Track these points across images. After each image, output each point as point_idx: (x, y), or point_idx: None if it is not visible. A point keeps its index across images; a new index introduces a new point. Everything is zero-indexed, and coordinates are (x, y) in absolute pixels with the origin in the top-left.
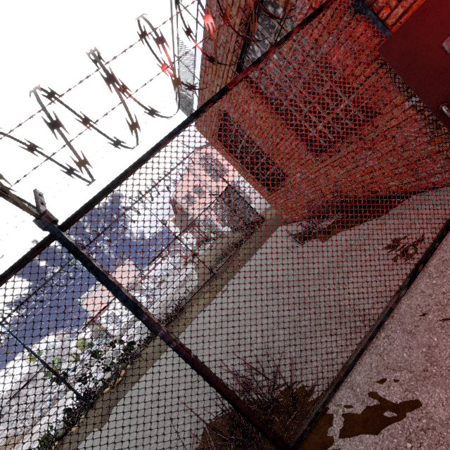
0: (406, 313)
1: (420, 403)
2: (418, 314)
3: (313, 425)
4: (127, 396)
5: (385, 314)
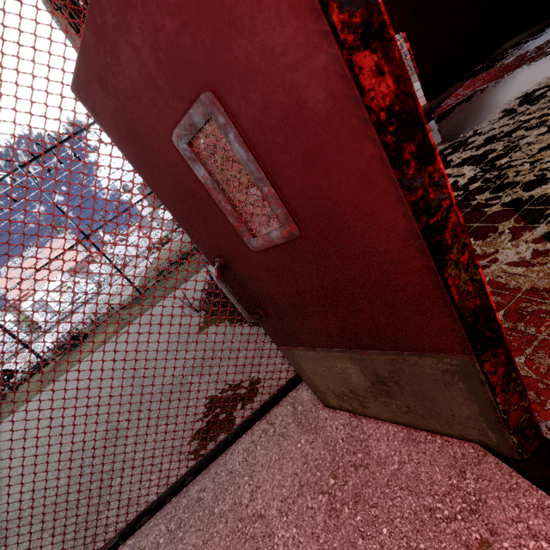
0: None
1: None
2: None
3: None
4: None
5: None
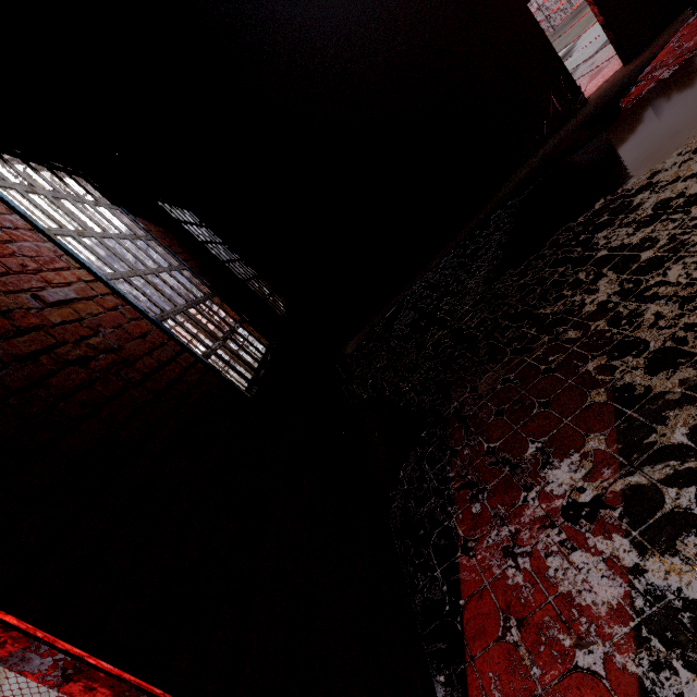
0: None
1: None
2: None
3: None
4: None
5: None
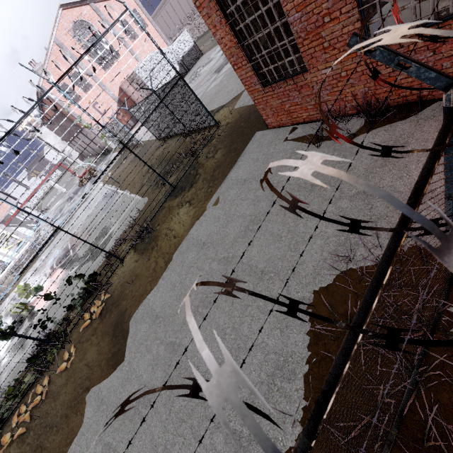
0: None
1: None
2: None
3: None
4: (138, 317)
5: None
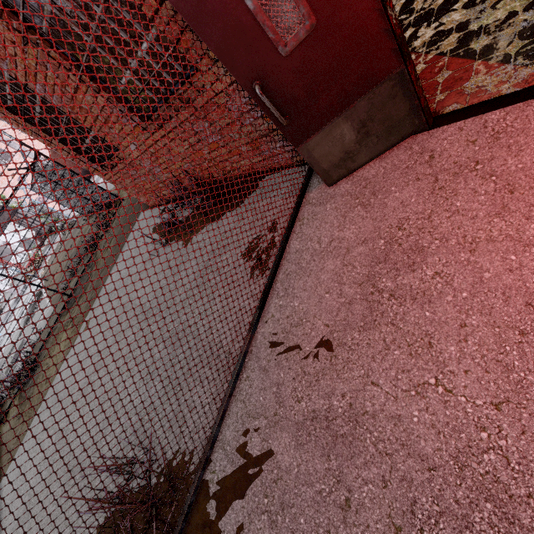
0: (262, 345)
1: (272, 452)
2: (270, 346)
3: (194, 504)
4: None
5: (241, 361)
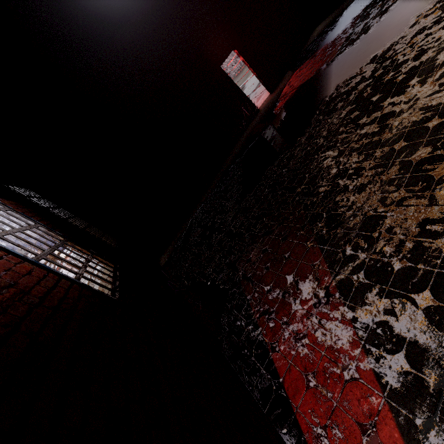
0: None
1: None
2: None
3: None
4: None
5: None
